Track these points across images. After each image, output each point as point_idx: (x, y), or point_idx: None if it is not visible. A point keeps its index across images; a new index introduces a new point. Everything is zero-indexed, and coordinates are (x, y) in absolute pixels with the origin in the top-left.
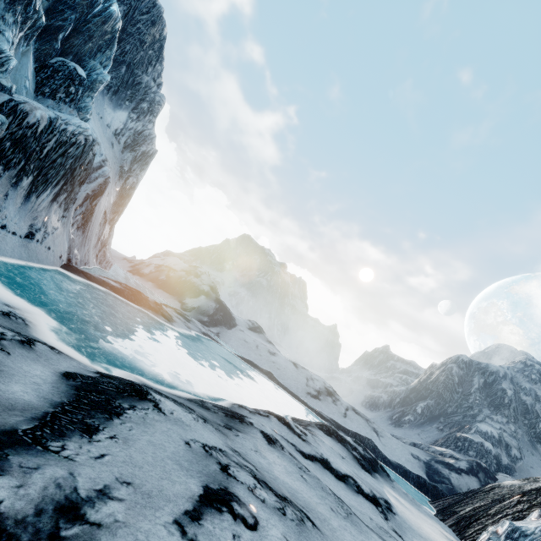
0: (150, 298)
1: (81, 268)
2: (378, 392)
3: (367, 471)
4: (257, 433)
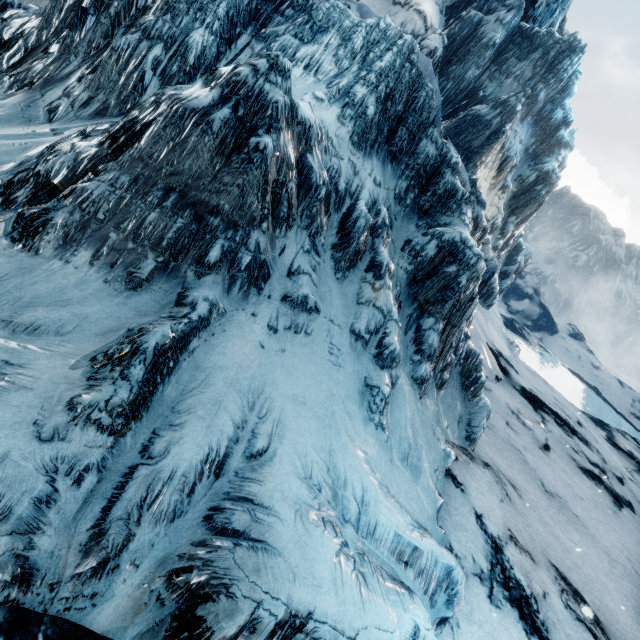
0: (516, 325)
1: None
2: None
3: None
4: (633, 444)
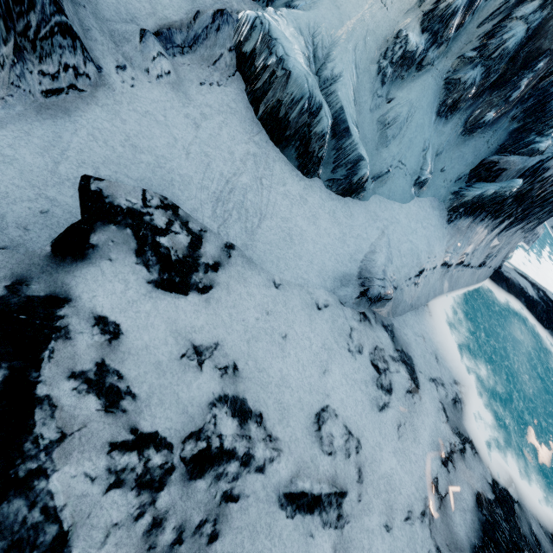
0: None
1: (506, 271)
2: None
3: None
4: None
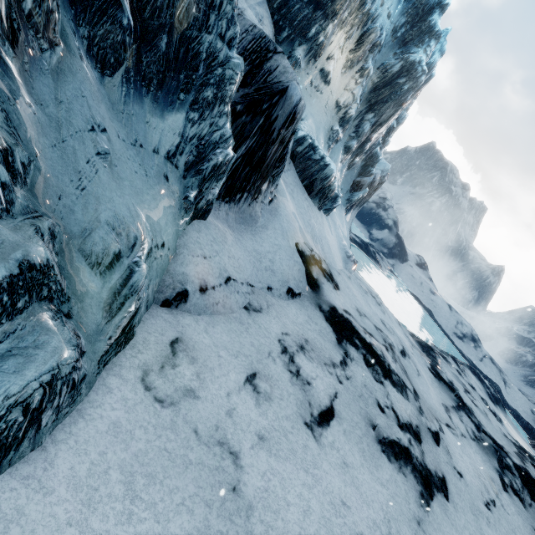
0: (370, 248)
1: None
2: (523, 351)
3: (492, 401)
4: (454, 368)
